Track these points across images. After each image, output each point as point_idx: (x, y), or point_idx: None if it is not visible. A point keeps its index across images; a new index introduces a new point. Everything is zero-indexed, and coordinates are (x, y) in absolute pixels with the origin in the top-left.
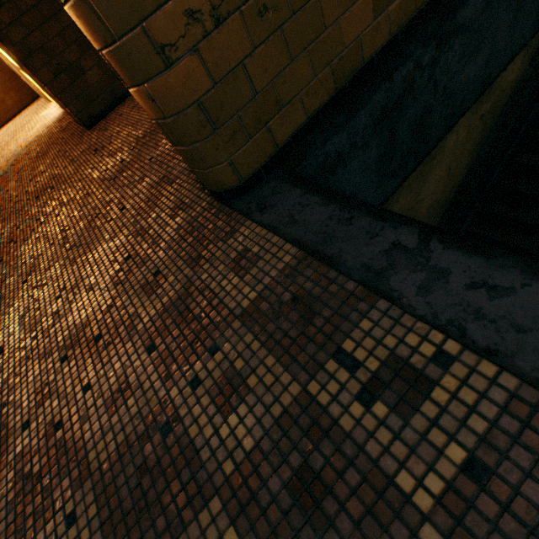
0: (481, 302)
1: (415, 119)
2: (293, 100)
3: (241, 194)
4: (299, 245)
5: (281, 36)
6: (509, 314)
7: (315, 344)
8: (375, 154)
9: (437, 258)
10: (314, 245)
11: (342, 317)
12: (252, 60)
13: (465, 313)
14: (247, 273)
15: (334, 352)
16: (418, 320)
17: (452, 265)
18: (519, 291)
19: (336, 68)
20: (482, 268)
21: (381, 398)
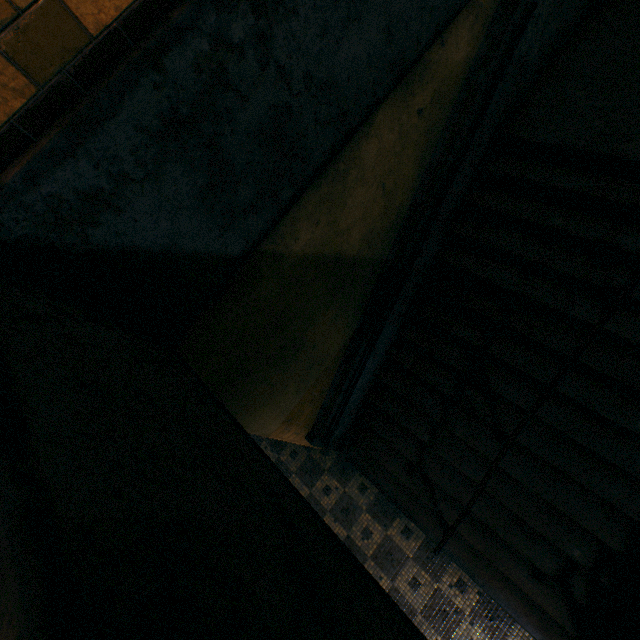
0: None
1: (261, 126)
2: None
3: None
4: None
5: None
6: None
7: None
8: (189, 185)
9: None
10: None
11: None
12: None
13: None
14: None
15: None
16: None
17: None
18: None
19: (17, 48)
20: None
21: None
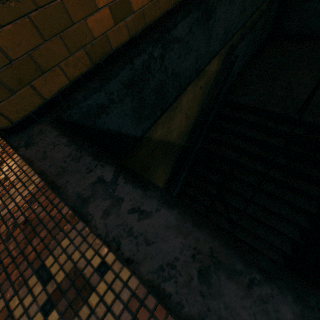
0: (134, 223)
1: (156, 87)
2: (54, 68)
3: (16, 131)
4: (43, 176)
5: (30, 21)
6: (146, 231)
7: (28, 261)
8: (130, 106)
9: (120, 189)
10: (52, 177)
11: (53, 236)
12: (0, 34)
13: (123, 231)
14: (0, 198)
15: (40, 267)
16: (98, 237)
17: (126, 195)
18: (154, 215)
19: (90, 51)
20: (140, 197)
21: (58, 306)
